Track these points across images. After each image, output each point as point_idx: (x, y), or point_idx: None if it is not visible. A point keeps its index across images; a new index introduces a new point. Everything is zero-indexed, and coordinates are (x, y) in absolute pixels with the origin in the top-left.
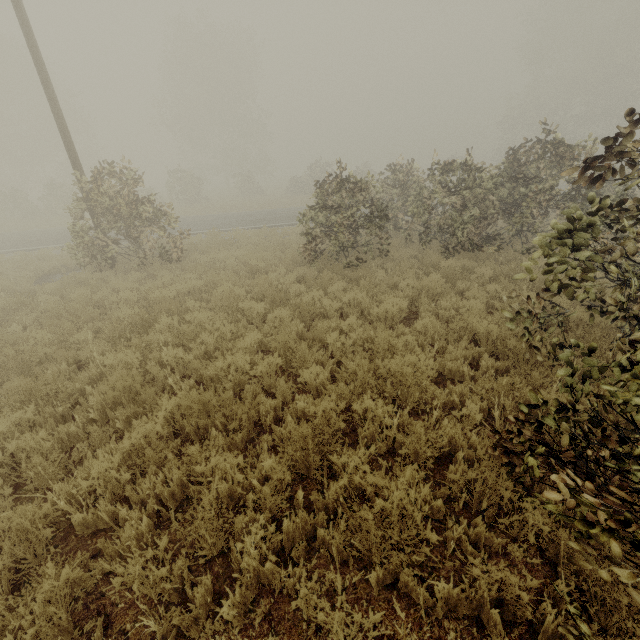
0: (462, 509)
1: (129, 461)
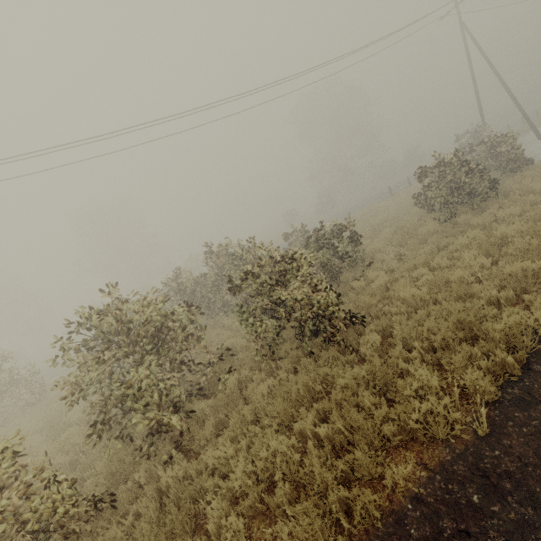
0: None
1: None
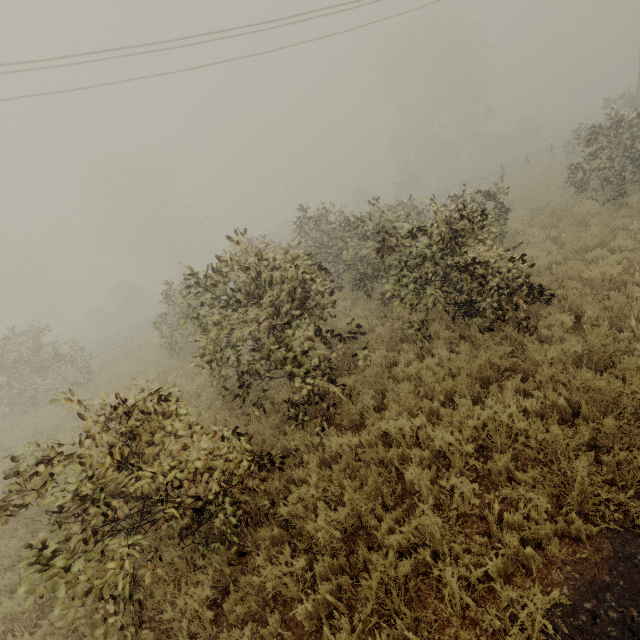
0: None
1: None
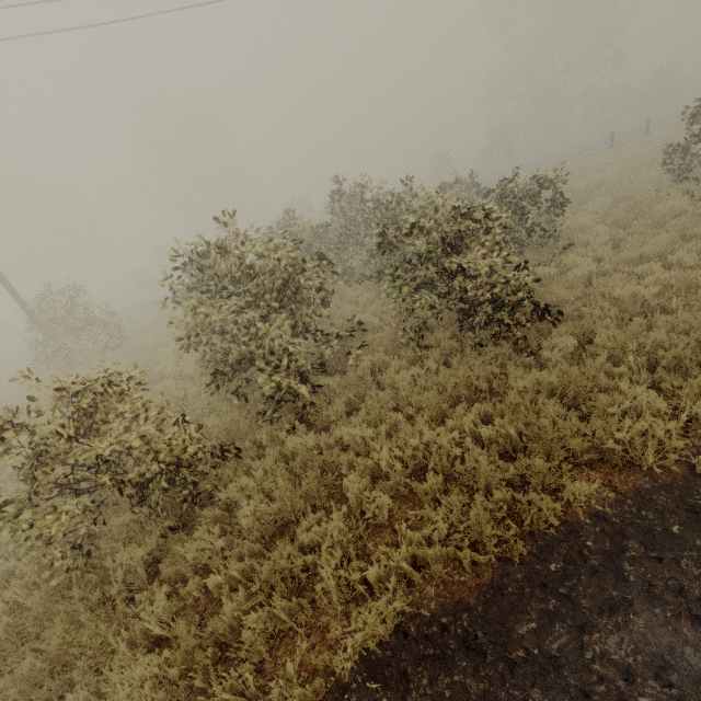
0: None
1: None
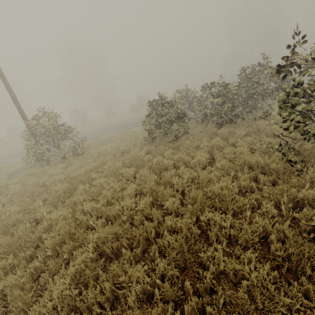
0: (286, 272)
1: (76, 281)
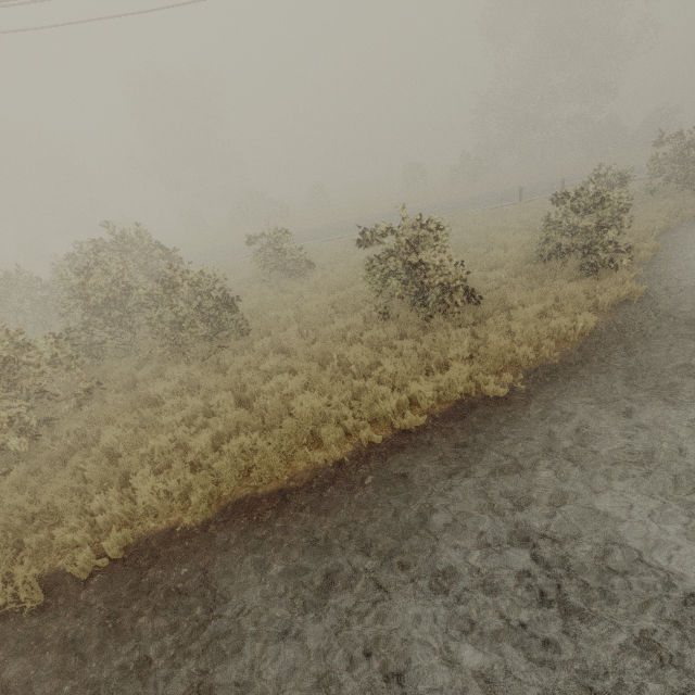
0: None
1: None
